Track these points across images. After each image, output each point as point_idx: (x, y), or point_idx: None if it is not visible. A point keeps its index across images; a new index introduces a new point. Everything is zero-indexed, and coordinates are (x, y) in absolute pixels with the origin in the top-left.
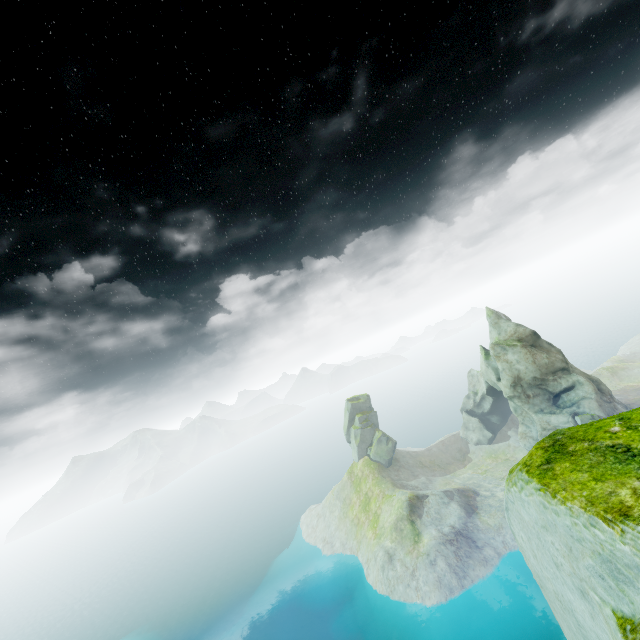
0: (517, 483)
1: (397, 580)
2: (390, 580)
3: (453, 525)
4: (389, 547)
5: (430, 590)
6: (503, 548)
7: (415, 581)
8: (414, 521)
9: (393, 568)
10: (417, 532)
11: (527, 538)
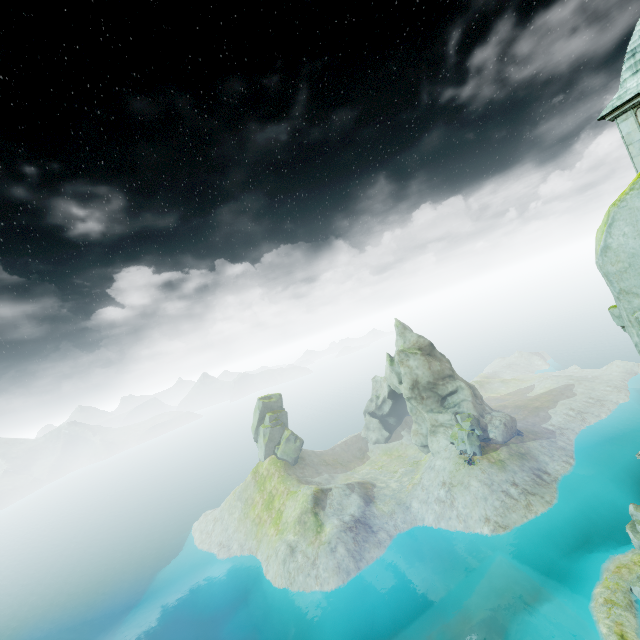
0: (635, 187)
1: (298, 571)
2: (291, 572)
3: (353, 514)
4: (292, 540)
5: (329, 576)
6: (394, 531)
7: (315, 569)
8: (318, 513)
9: (295, 560)
10: (320, 523)
11: (633, 225)
